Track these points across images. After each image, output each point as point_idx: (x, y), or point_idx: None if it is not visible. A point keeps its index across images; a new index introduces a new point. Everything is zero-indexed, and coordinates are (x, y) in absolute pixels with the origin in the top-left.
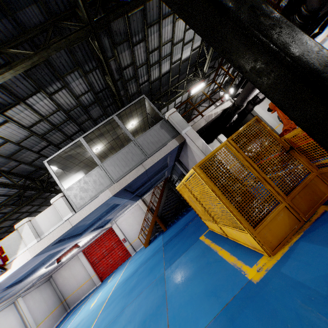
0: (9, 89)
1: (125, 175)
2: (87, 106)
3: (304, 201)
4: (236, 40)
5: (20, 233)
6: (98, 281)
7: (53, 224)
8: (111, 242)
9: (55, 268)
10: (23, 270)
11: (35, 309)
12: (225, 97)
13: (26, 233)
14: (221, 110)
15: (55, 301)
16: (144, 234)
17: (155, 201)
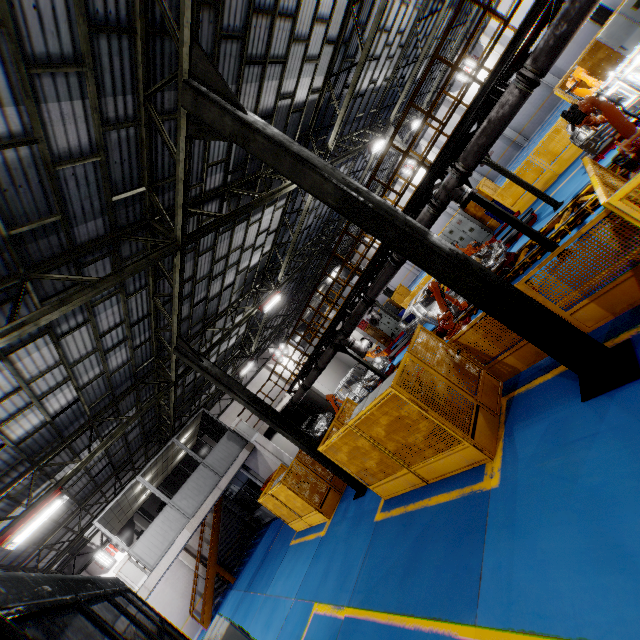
0: (74, 449)
1: (202, 505)
2: (129, 432)
3: (340, 482)
4: (292, 439)
5: None
6: None
7: None
8: None
9: None
10: None
11: None
12: (277, 356)
13: None
14: (282, 407)
15: None
16: (196, 611)
17: (205, 541)
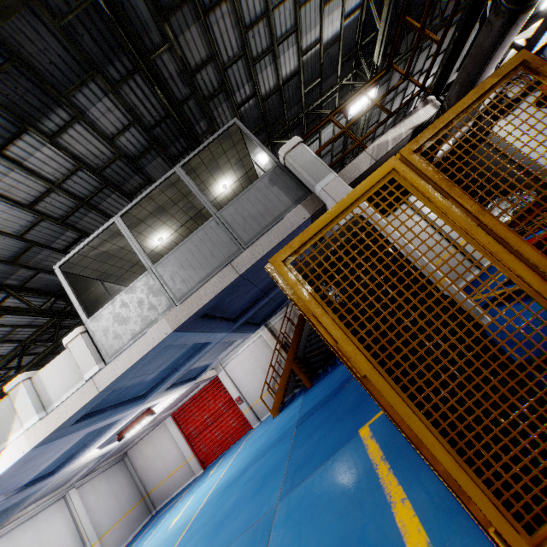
0: None
1: (198, 288)
2: (137, 157)
3: None
4: None
5: (13, 402)
6: (198, 468)
7: (67, 386)
8: (218, 402)
9: (128, 442)
10: (41, 461)
11: (98, 509)
12: None
13: (22, 403)
14: (410, 129)
15: (131, 495)
16: (274, 390)
17: (292, 331)
